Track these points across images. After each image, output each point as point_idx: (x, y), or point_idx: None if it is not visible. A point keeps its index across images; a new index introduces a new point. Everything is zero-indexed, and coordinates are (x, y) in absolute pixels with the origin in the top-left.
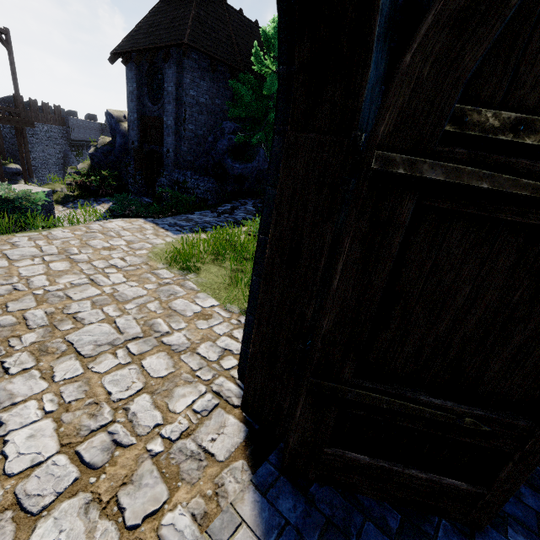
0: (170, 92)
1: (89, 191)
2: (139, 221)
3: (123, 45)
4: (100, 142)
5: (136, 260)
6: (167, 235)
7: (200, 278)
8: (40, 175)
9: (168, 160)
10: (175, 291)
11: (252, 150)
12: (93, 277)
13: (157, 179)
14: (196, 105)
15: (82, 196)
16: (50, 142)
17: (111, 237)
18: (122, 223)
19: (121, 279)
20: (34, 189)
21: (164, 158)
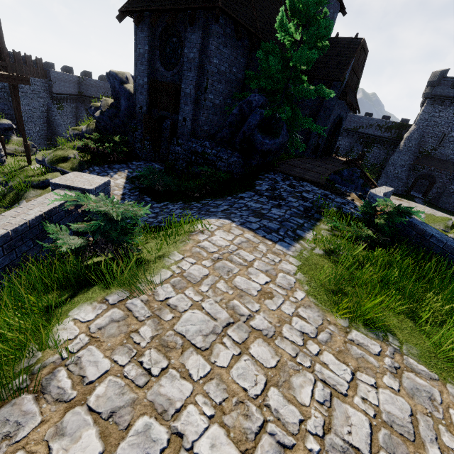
0: (192, 58)
1: (100, 157)
2: (233, 227)
3: (134, 3)
4: (103, 103)
5: (312, 315)
6: (284, 252)
7: (407, 346)
8: (26, 129)
9: (183, 129)
10: (425, 389)
11: (277, 124)
12: (318, 373)
13: (170, 147)
14: (217, 73)
15: (95, 162)
16: (34, 95)
17: (244, 267)
18: (224, 233)
19: (343, 368)
20: (93, 179)
21: (179, 126)
